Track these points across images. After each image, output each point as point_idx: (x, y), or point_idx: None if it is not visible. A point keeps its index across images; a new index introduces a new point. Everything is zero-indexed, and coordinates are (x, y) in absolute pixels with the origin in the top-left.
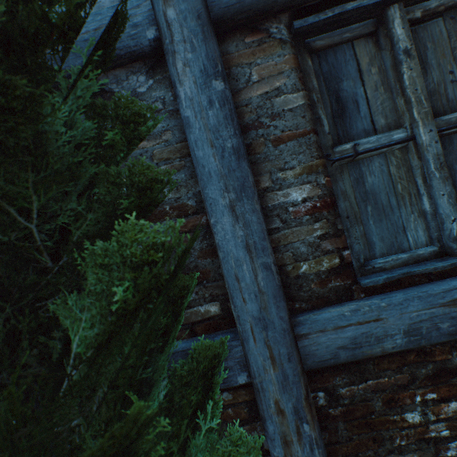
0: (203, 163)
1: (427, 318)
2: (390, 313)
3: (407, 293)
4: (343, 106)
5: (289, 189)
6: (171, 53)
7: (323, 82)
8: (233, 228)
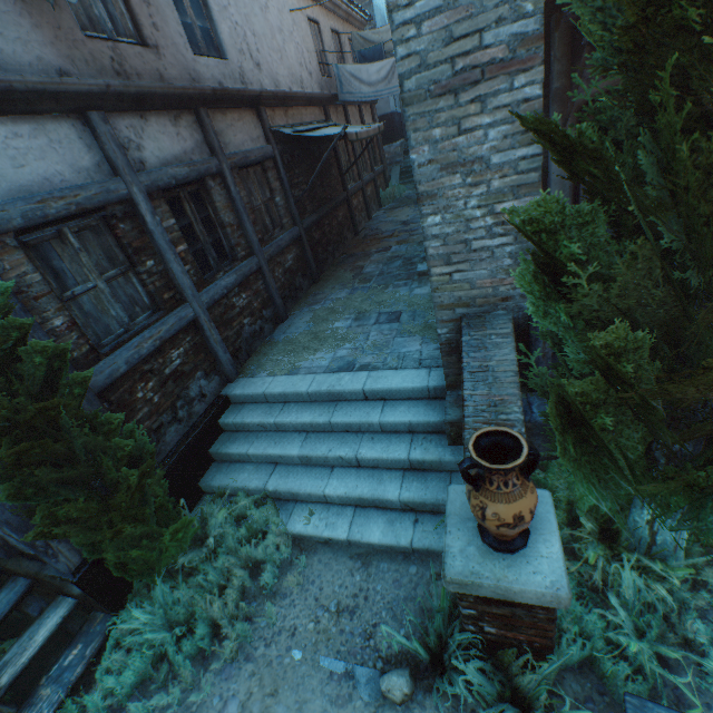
0: None
1: (131, 356)
2: (118, 359)
3: (121, 350)
4: (59, 274)
5: (54, 321)
6: None
7: (43, 262)
8: None
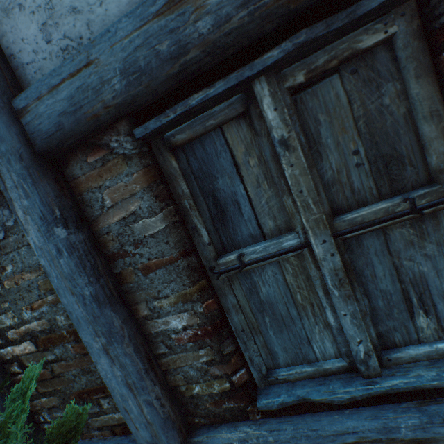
0: (70, 309)
1: None
2: None
3: (297, 429)
4: (222, 209)
5: (168, 317)
6: (9, 201)
7: (195, 182)
8: (112, 368)
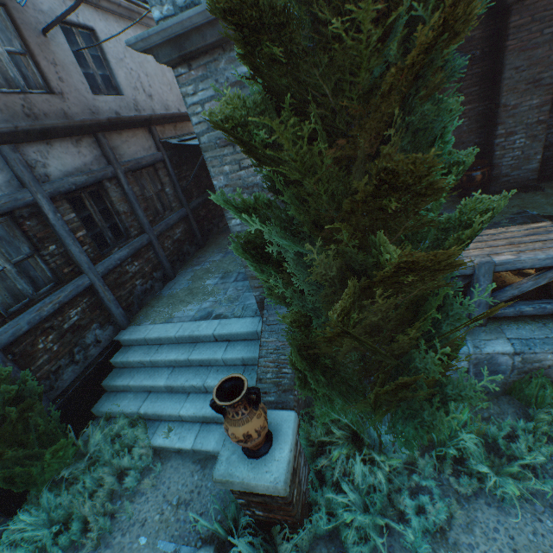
0: None
1: (33, 318)
2: (21, 321)
3: (24, 314)
4: None
5: None
6: None
7: None
8: None
